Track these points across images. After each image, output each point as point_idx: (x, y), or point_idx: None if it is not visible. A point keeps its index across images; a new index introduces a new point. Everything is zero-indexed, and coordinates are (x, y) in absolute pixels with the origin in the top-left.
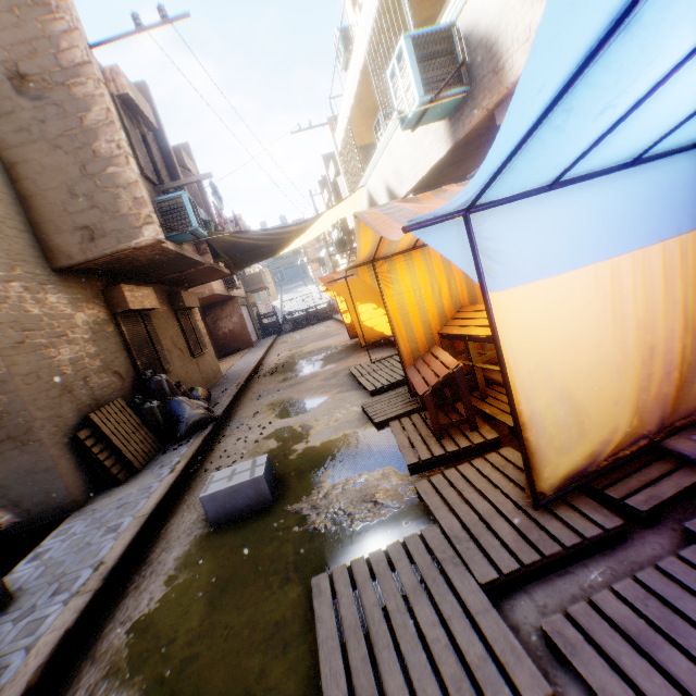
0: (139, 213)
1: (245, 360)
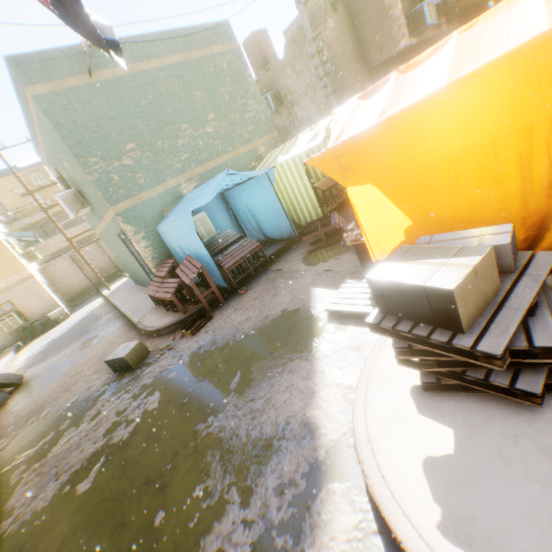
0: (399, 35)
1: None
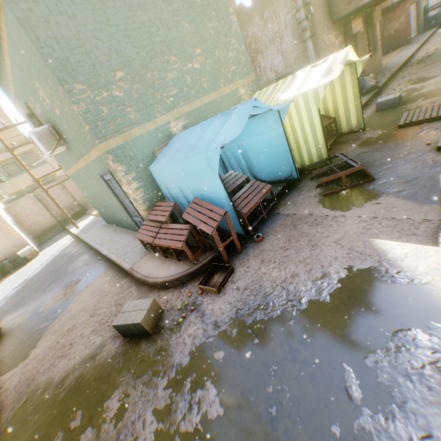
0: None
1: (399, 56)
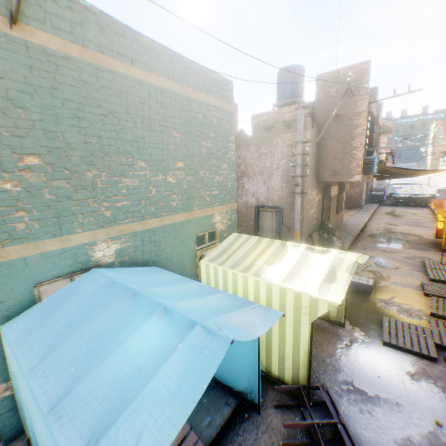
0: (356, 170)
1: (355, 219)
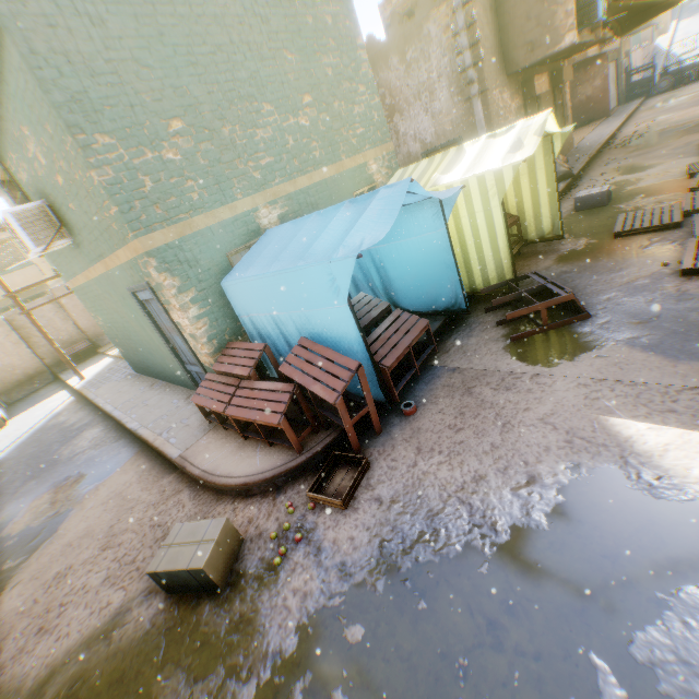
0: (565, 25)
1: (596, 133)
